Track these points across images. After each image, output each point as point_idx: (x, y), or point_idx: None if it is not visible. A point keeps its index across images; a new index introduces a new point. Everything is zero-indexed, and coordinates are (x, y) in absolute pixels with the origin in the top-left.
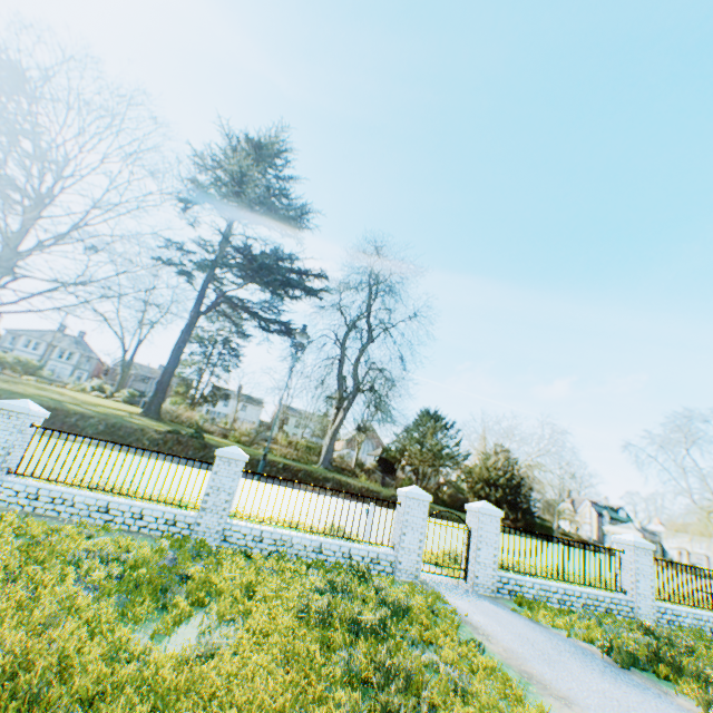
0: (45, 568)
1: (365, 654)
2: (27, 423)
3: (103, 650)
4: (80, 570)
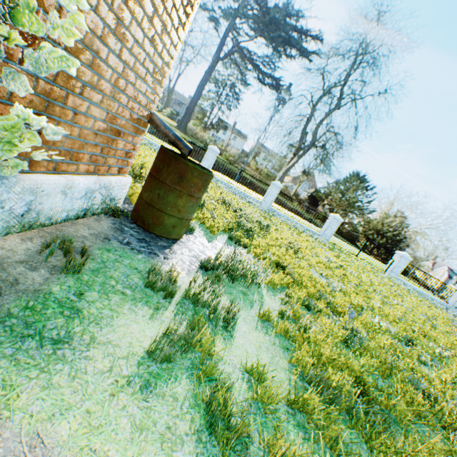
0: None
1: None
2: None
3: None
4: None
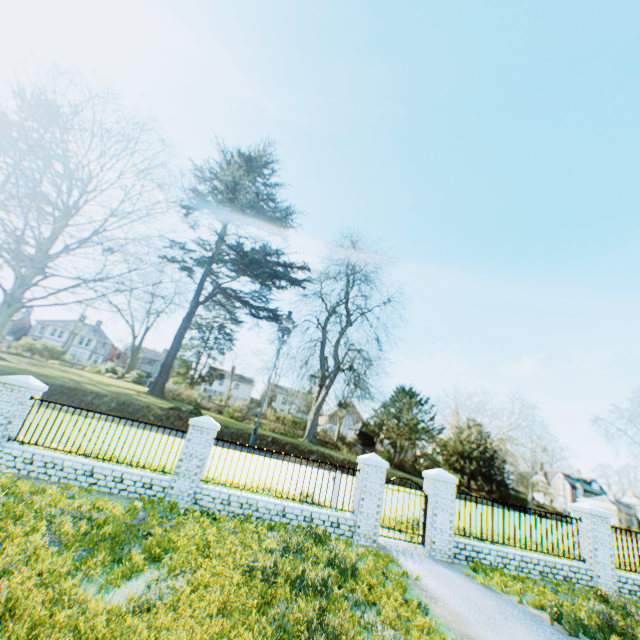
0: (21, 524)
1: (303, 611)
2: (27, 396)
3: (47, 597)
4: (51, 526)
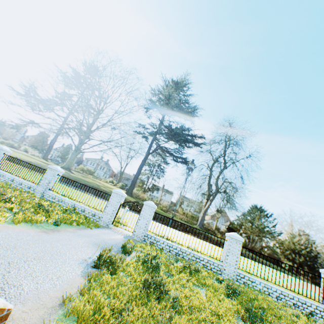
0: None
1: None
2: (2, 152)
3: None
4: None
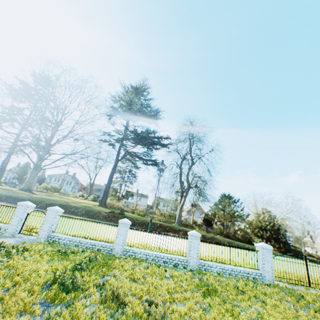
0: None
1: None
2: None
3: None
4: None
